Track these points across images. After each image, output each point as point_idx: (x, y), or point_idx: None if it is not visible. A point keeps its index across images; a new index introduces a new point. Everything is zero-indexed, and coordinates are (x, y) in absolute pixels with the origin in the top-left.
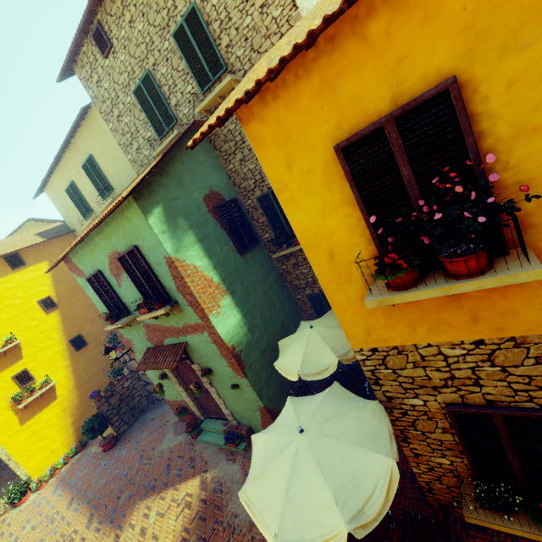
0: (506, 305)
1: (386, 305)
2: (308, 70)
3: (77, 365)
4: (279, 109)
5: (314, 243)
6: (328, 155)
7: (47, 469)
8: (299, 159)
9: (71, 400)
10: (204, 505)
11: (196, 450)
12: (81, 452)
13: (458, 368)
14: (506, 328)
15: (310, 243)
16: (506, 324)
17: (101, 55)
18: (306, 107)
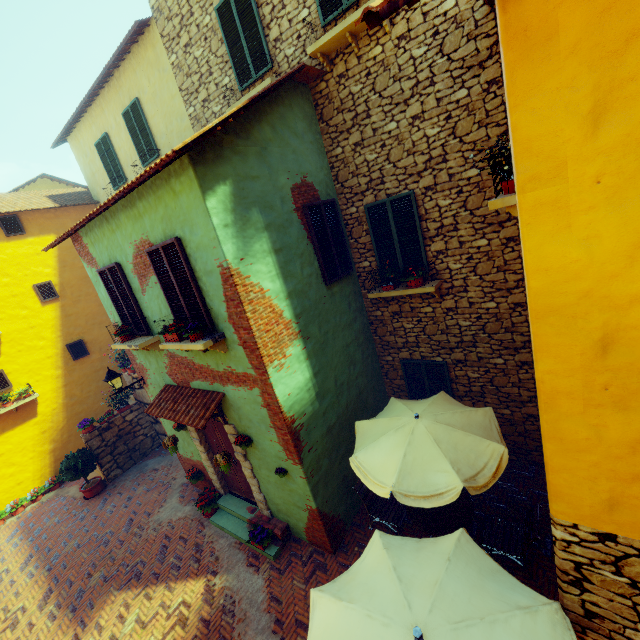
0: None
1: None
2: None
3: (71, 378)
4: None
5: (571, 310)
6: None
7: (7, 504)
8: (638, 102)
9: (55, 421)
10: (205, 629)
11: (206, 534)
12: (56, 490)
13: None
14: None
15: (559, 308)
16: None
17: None
18: None
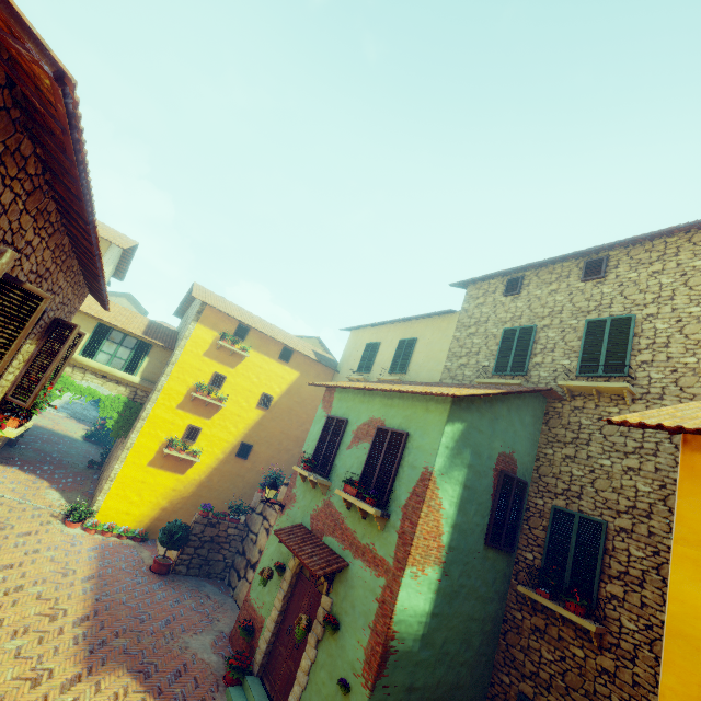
0: None
1: None
2: None
3: (223, 466)
4: None
5: (695, 642)
6: None
7: (109, 521)
8: None
9: (187, 488)
10: None
11: (216, 699)
12: (136, 543)
13: None
14: None
15: (687, 635)
16: None
17: (502, 292)
18: None
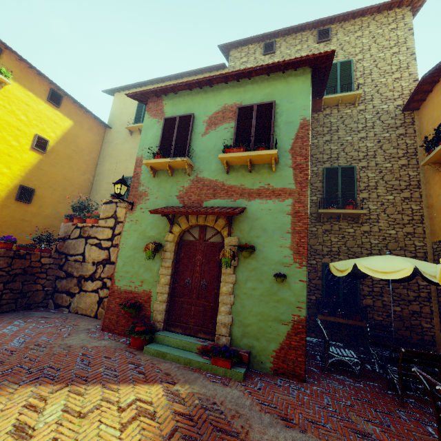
0: None
1: None
2: None
3: (0, 211)
4: None
5: None
6: None
7: None
8: None
9: None
10: (189, 421)
11: (142, 358)
12: None
13: None
14: None
15: None
16: None
17: (260, 53)
18: None
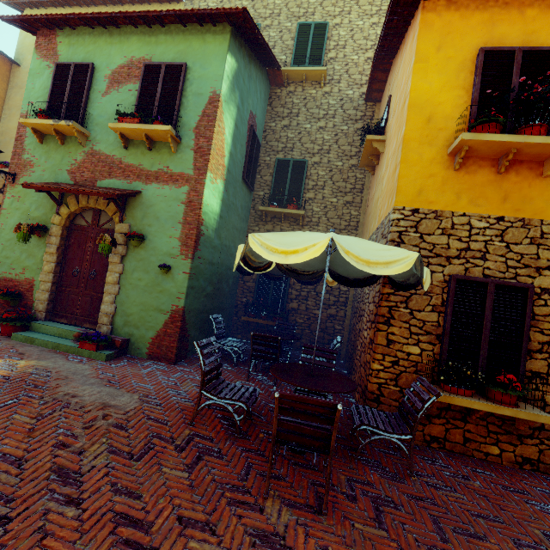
0: (529, 192)
1: (478, 139)
2: (485, 9)
3: None
4: (455, 17)
5: (422, 106)
6: (469, 55)
7: None
8: (448, 48)
9: None
10: (3, 379)
11: (4, 342)
12: None
13: (476, 240)
14: (522, 210)
15: (418, 104)
16: (523, 207)
17: None
18: (472, 25)
